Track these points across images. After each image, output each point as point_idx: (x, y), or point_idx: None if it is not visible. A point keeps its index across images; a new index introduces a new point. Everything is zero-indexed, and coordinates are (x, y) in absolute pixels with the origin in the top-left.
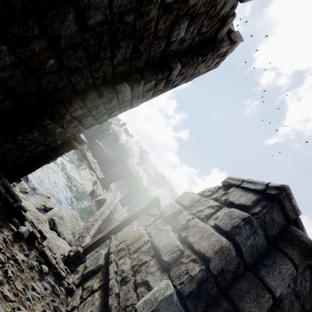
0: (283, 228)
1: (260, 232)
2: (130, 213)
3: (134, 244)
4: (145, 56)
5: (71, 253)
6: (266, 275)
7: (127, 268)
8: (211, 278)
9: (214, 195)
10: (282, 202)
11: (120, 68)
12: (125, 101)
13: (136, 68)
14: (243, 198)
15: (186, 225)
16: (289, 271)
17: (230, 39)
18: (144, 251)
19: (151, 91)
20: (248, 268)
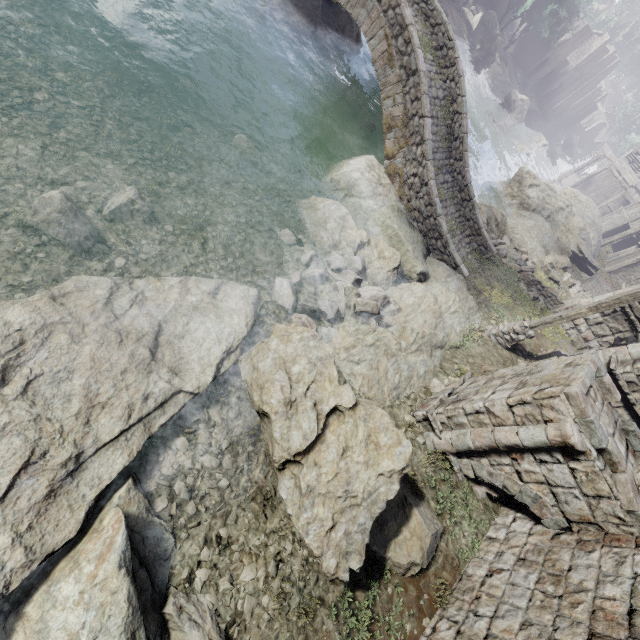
0: None
1: None
2: (610, 303)
3: None
4: None
5: (523, 338)
6: None
7: None
8: None
9: None
10: None
11: None
12: None
13: None
14: None
15: None
16: None
17: None
18: None
19: None
20: None
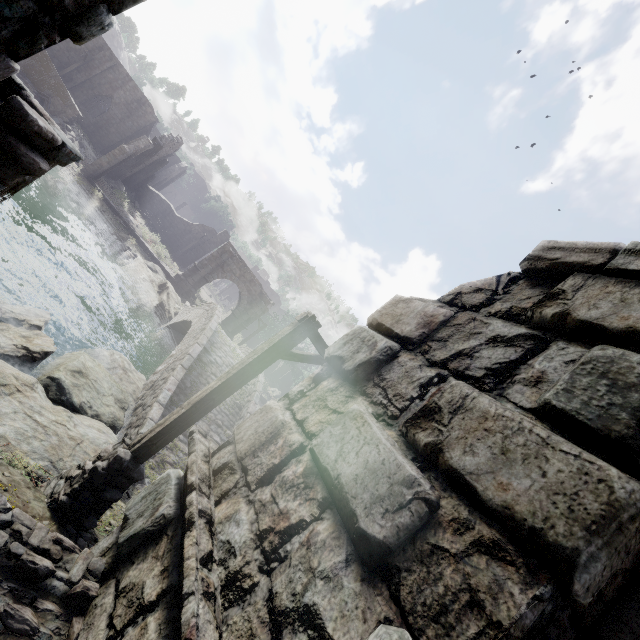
0: None
1: None
2: (245, 358)
3: (259, 457)
4: None
5: (101, 463)
6: None
7: (244, 541)
8: (564, 611)
9: (500, 304)
10: None
11: None
12: None
13: None
14: None
15: (429, 406)
16: None
17: None
18: (291, 484)
19: None
20: None
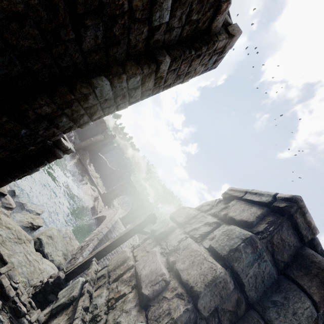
0: (297, 252)
1: (266, 257)
2: (122, 232)
3: (116, 271)
4: (124, 44)
5: (51, 279)
6: (275, 318)
7: (102, 303)
8: (201, 321)
9: (213, 210)
10: (294, 217)
11: (94, 56)
12: (107, 100)
13: (116, 59)
14: (246, 212)
15: (177, 247)
16: (307, 312)
17: (227, 32)
18: (124, 280)
19: (139, 90)
20: (252, 307)
